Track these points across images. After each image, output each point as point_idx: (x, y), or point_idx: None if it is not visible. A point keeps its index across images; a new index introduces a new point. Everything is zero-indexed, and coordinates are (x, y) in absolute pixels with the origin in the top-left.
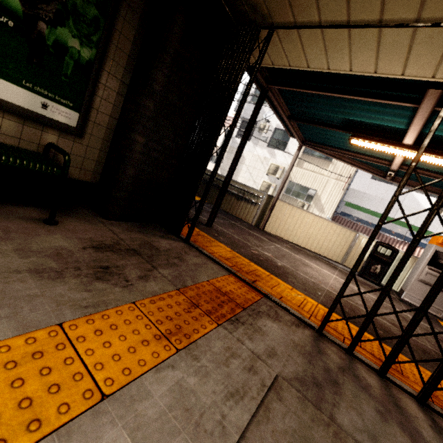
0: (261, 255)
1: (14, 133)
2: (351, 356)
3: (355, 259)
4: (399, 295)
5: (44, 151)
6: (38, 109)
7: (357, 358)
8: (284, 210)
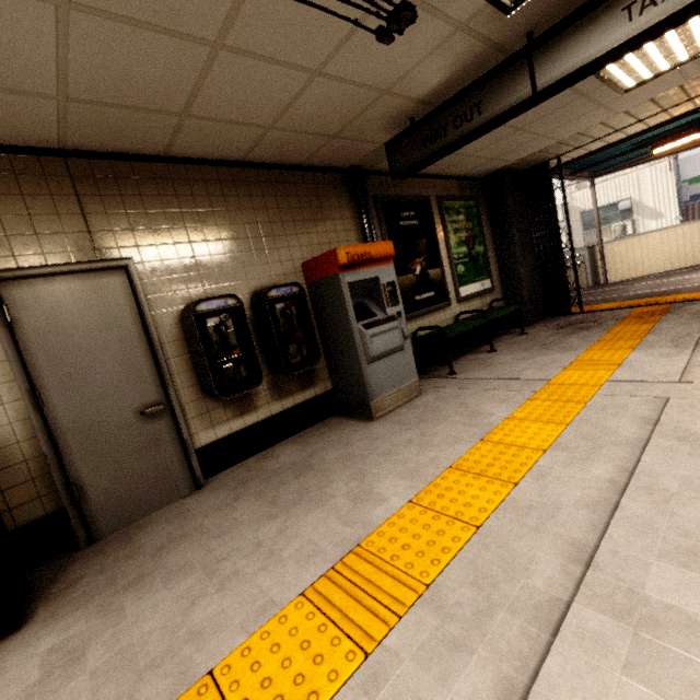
0: (638, 294)
1: (480, 305)
2: None
3: None
4: None
5: (490, 306)
6: (481, 288)
7: None
8: (616, 250)
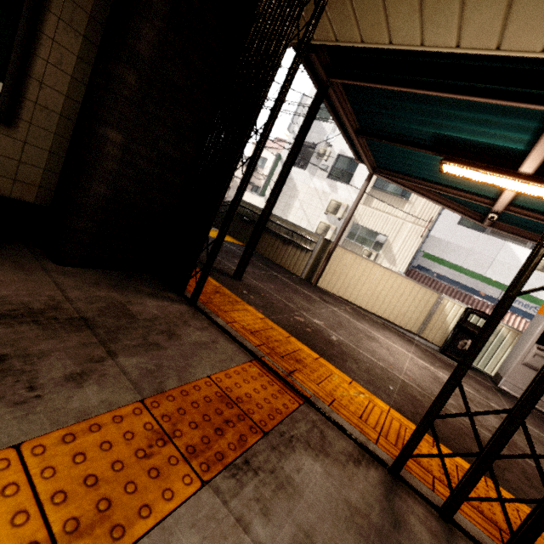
0: (309, 323)
1: None
2: (448, 522)
3: (436, 329)
4: (495, 382)
5: None
6: None
7: (459, 528)
8: (344, 259)
